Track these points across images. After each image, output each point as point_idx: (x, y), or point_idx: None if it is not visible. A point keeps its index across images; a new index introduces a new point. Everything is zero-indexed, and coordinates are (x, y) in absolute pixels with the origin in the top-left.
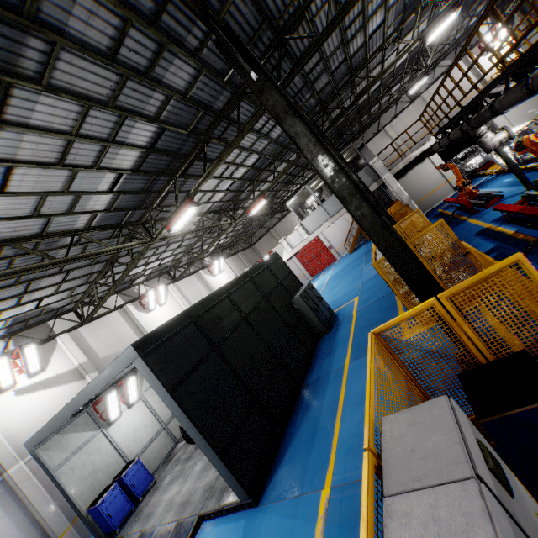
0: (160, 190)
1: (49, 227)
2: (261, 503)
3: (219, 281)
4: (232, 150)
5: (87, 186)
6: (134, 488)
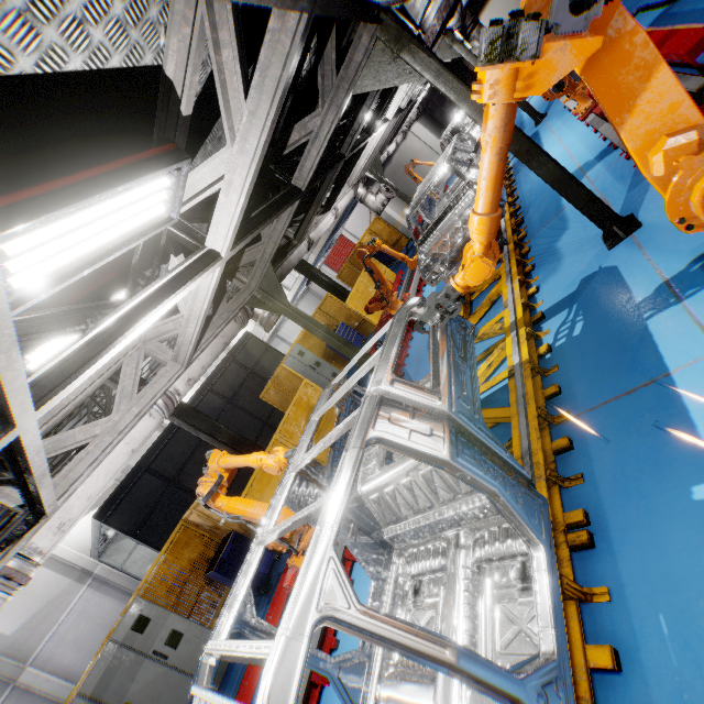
0: None
1: None
2: None
3: (238, 334)
4: None
5: None
6: None
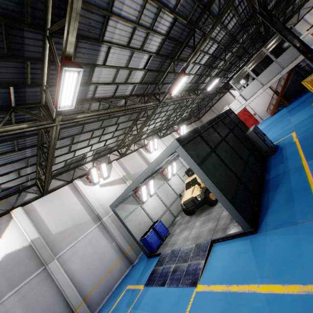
0: (165, 70)
1: (116, 92)
2: (260, 232)
3: None
4: (213, 30)
5: (135, 64)
6: (160, 233)
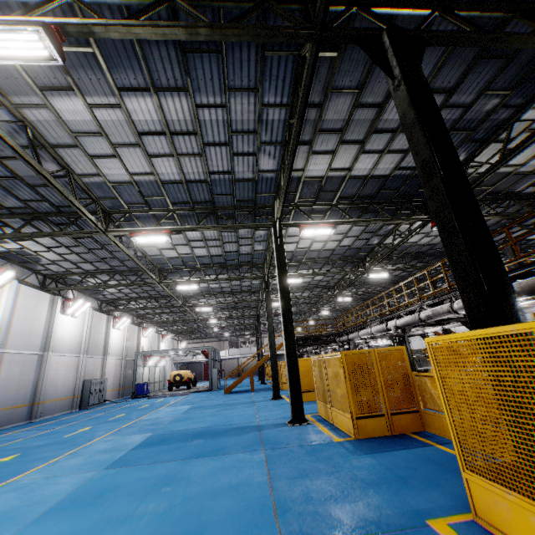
0: None
1: None
2: None
3: None
4: None
5: None
6: None
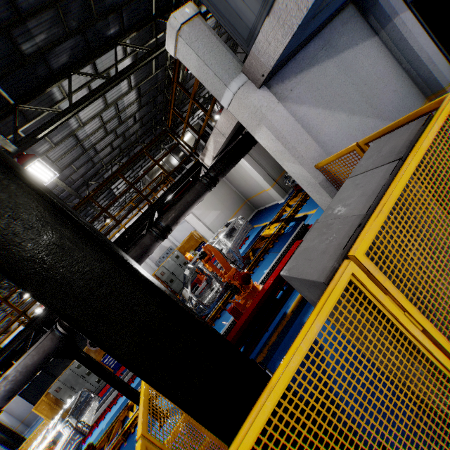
0: None
1: None
2: None
3: None
4: None
5: None
6: None
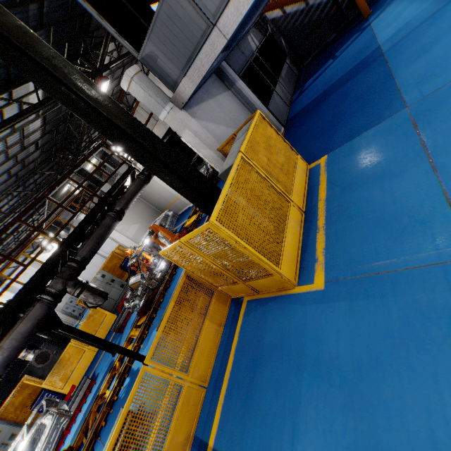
0: None
1: None
2: None
3: None
4: None
5: None
6: None
